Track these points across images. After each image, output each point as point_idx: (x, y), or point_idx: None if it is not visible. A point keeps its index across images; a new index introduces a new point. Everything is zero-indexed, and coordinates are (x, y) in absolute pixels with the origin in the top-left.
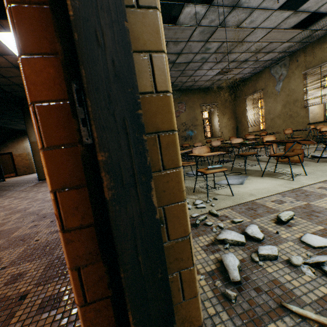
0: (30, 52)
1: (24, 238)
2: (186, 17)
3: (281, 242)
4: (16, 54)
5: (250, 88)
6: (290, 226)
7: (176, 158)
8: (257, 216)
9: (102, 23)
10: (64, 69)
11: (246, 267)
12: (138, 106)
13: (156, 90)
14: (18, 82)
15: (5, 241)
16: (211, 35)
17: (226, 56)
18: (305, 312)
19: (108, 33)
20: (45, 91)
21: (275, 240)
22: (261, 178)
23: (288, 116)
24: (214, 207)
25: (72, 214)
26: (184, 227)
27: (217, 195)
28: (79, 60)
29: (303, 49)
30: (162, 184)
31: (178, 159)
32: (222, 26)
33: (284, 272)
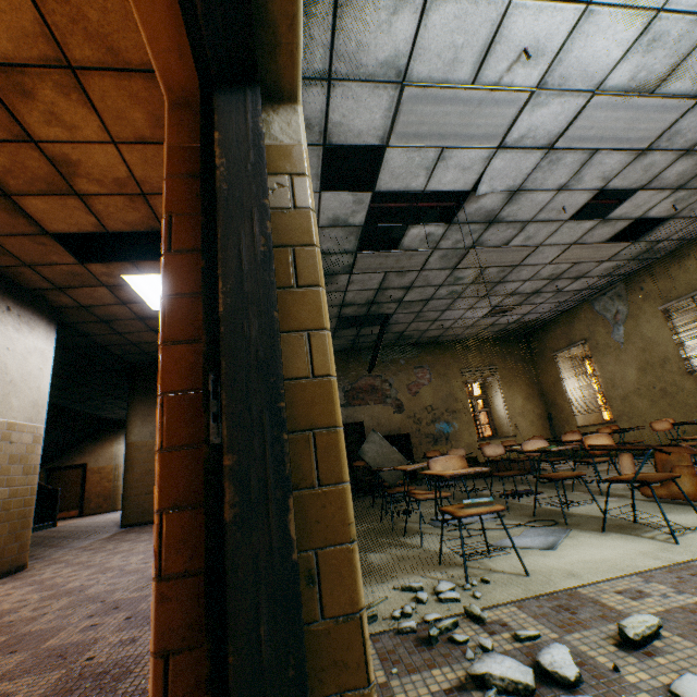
0: (174, 340)
1: (67, 651)
2: (414, 239)
3: (623, 693)
4: (147, 301)
5: (560, 336)
6: (651, 655)
7: (338, 467)
8: (576, 626)
9: (251, 315)
10: (204, 359)
11: None
12: (280, 398)
13: (313, 374)
14: (136, 340)
15: (29, 657)
16: (460, 259)
17: (495, 287)
18: None
19: (255, 324)
20: (180, 380)
21: (609, 688)
22: (601, 534)
23: (659, 392)
24: (479, 599)
25: (177, 550)
26: (351, 594)
27: (491, 573)
28: (221, 352)
29: (645, 269)
30: (316, 509)
31: (341, 469)
32: (477, 247)
33: None
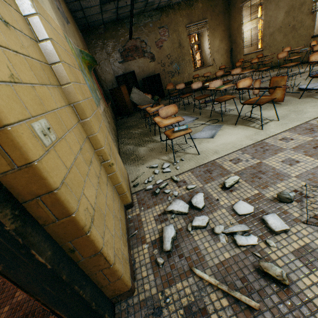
0: None
1: None
2: None
3: (217, 209)
4: None
5: None
6: (232, 191)
7: (65, 210)
8: (210, 180)
9: None
10: None
11: (180, 236)
12: None
13: (17, 165)
14: None
15: None
16: None
17: None
18: (203, 275)
19: None
20: None
21: (213, 208)
22: (234, 127)
23: (291, 28)
24: (178, 170)
25: None
26: (94, 248)
27: (185, 155)
28: None
29: None
30: (61, 229)
31: (67, 210)
32: None
33: (206, 239)
